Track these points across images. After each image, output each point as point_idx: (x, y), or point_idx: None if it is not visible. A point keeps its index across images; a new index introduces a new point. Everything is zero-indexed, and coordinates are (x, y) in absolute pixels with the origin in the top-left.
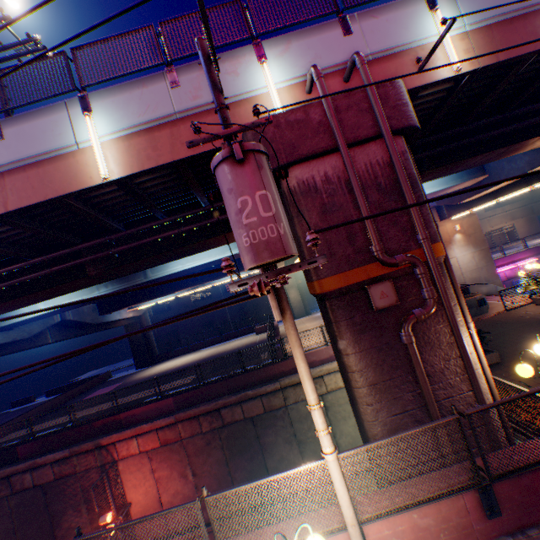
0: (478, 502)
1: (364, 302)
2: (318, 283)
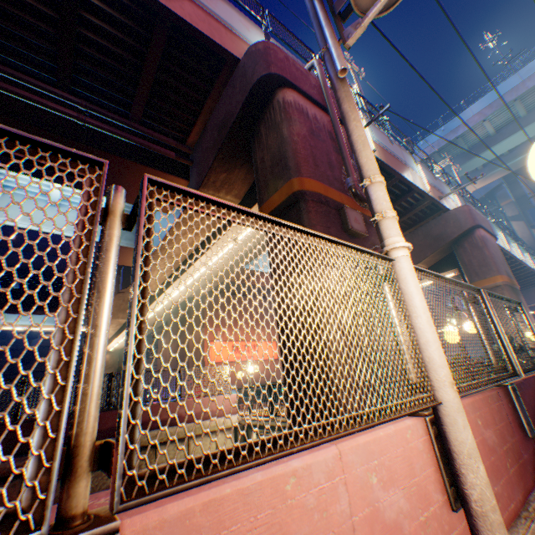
0: (513, 417)
1: (338, 222)
2: (300, 181)
